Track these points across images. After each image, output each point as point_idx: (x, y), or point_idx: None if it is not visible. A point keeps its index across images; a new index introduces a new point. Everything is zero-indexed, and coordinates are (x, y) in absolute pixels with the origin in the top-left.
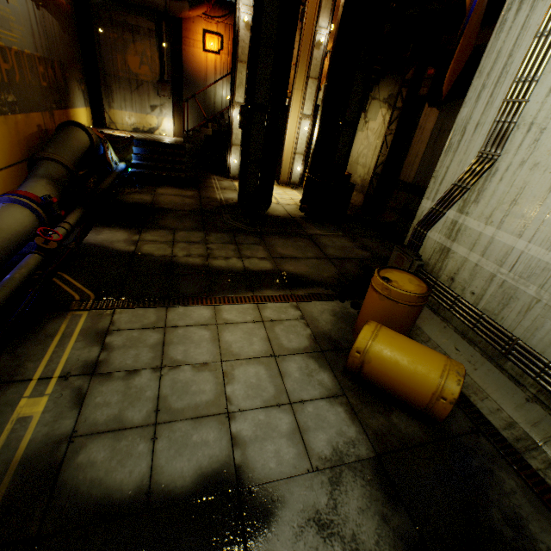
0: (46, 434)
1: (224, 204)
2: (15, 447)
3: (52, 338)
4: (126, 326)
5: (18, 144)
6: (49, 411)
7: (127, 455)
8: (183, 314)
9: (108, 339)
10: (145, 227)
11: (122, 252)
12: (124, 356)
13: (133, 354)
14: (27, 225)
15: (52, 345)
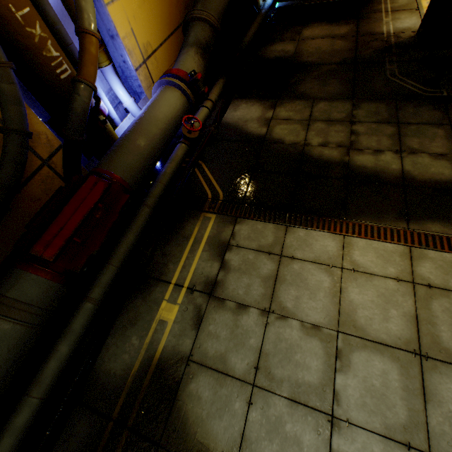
0: (173, 346)
1: (391, 43)
2: (155, 347)
3: (187, 241)
4: (244, 243)
5: (176, 3)
6: (177, 323)
7: (225, 406)
8: (303, 241)
9: (227, 256)
10: (281, 97)
11: (253, 137)
12: (237, 283)
13: (245, 283)
14: (178, 109)
15: (186, 249)
